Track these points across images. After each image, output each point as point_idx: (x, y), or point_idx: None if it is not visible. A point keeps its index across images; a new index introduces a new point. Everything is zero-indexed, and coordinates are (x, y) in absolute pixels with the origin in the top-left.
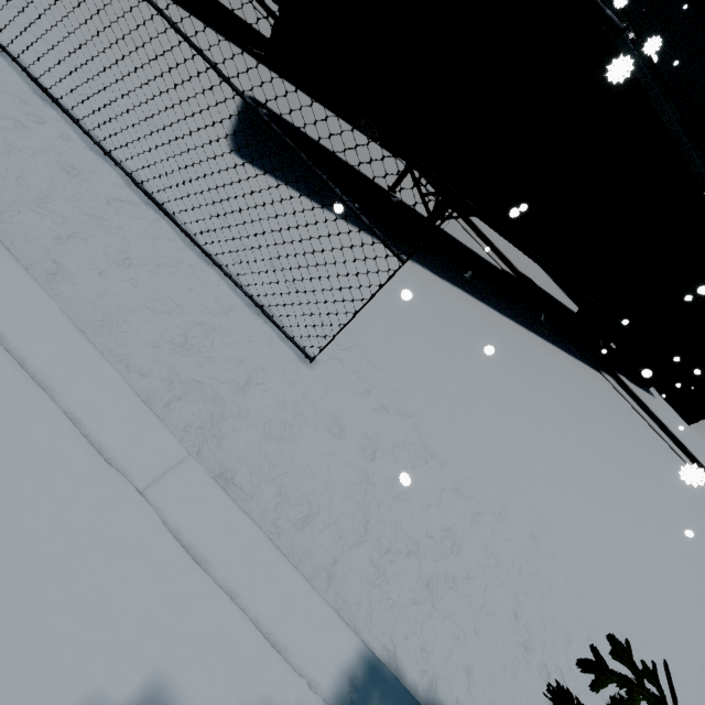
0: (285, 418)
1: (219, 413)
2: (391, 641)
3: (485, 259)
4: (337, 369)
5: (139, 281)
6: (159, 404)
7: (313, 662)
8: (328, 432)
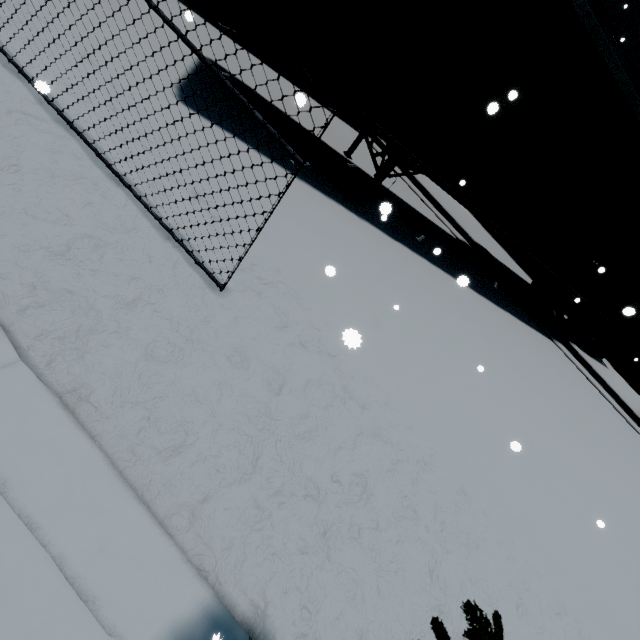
0: (176, 340)
1: (90, 326)
2: (263, 596)
3: (440, 228)
4: (252, 301)
5: (23, 187)
6: (10, 309)
7: (131, 618)
8: (228, 360)
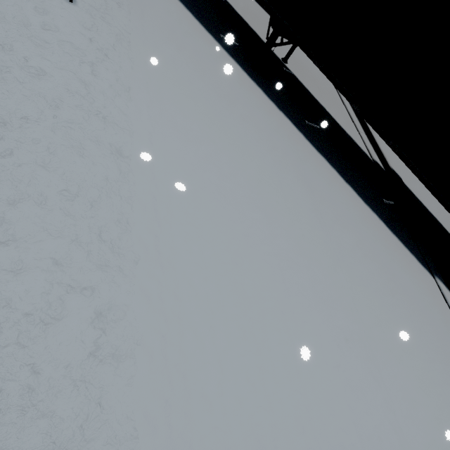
0: None
1: None
2: None
3: (355, 142)
4: (83, 14)
5: None
6: None
7: None
8: (34, 6)
